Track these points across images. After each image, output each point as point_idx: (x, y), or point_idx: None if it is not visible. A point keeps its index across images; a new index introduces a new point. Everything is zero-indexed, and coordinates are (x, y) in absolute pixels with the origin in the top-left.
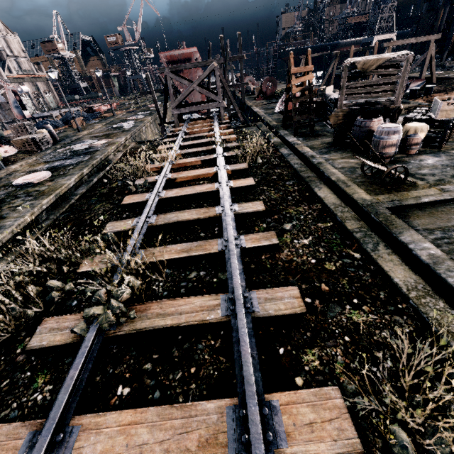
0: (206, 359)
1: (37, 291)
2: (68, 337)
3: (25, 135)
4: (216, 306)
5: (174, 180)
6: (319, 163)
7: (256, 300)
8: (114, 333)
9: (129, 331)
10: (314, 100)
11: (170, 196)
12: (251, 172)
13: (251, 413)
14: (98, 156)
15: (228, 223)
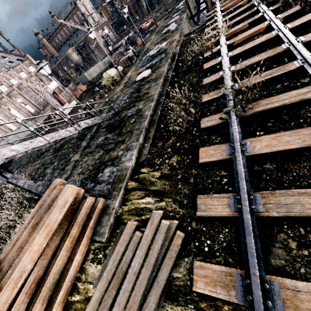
0: (309, 115)
1: (185, 115)
2: (219, 121)
3: (123, 57)
4: (310, 91)
5: (232, 44)
6: None
7: None
8: (243, 115)
9: (252, 113)
10: None
11: (236, 53)
12: (304, 11)
13: None
14: (170, 51)
15: (300, 49)
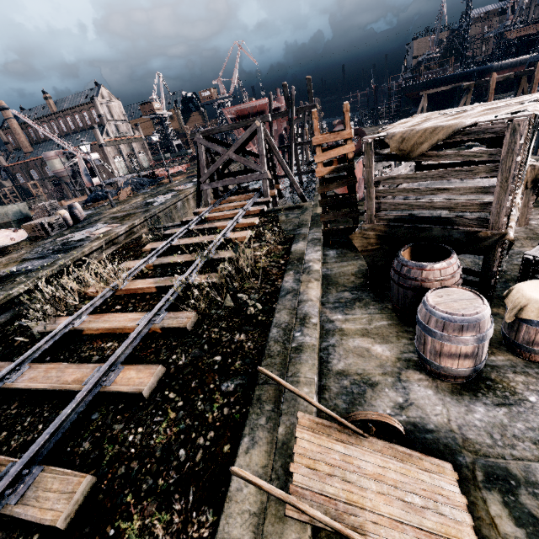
0: None
1: None
2: None
3: (41, 218)
4: None
5: (82, 331)
6: (297, 349)
7: None
8: None
9: None
10: (386, 174)
11: (17, 385)
12: (194, 332)
13: None
14: (61, 261)
15: None
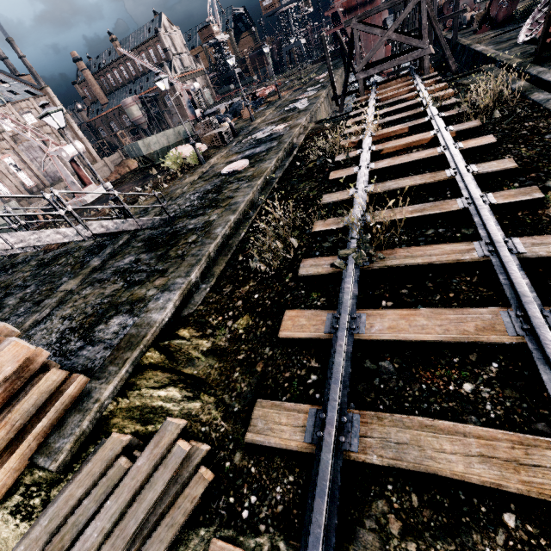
0: (464, 289)
1: (281, 247)
2: (328, 269)
3: (211, 131)
4: (470, 250)
5: (380, 152)
6: None
7: (520, 244)
8: (368, 267)
9: (381, 267)
10: None
11: (382, 166)
12: (485, 130)
13: (531, 312)
14: (287, 139)
15: (468, 182)
